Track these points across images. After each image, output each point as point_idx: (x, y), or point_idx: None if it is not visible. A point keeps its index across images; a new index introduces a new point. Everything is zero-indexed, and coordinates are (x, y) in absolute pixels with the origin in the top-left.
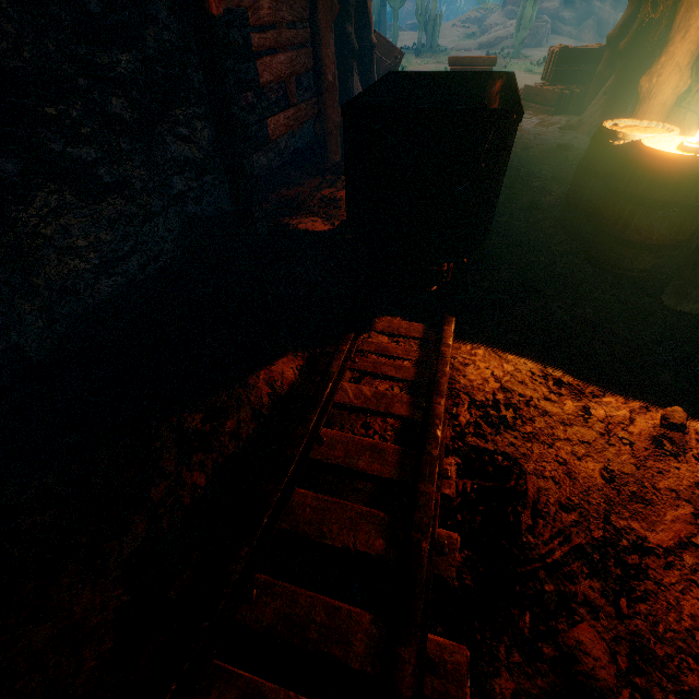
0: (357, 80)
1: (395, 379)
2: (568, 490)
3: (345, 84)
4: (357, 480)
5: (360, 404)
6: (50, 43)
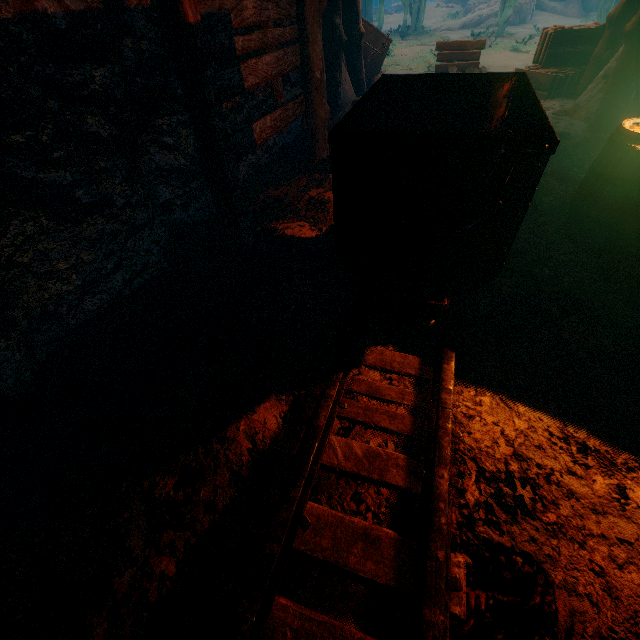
0: (345, 70)
1: (389, 431)
2: (609, 614)
3: (333, 77)
4: (347, 579)
5: (350, 468)
6: (11, 66)
